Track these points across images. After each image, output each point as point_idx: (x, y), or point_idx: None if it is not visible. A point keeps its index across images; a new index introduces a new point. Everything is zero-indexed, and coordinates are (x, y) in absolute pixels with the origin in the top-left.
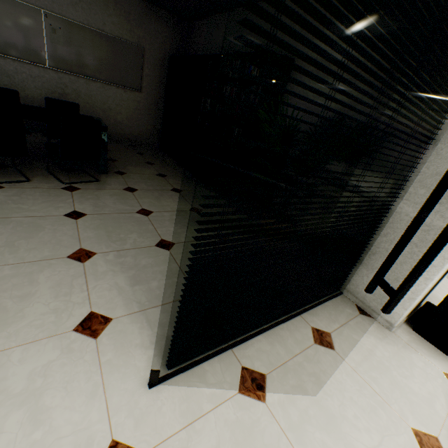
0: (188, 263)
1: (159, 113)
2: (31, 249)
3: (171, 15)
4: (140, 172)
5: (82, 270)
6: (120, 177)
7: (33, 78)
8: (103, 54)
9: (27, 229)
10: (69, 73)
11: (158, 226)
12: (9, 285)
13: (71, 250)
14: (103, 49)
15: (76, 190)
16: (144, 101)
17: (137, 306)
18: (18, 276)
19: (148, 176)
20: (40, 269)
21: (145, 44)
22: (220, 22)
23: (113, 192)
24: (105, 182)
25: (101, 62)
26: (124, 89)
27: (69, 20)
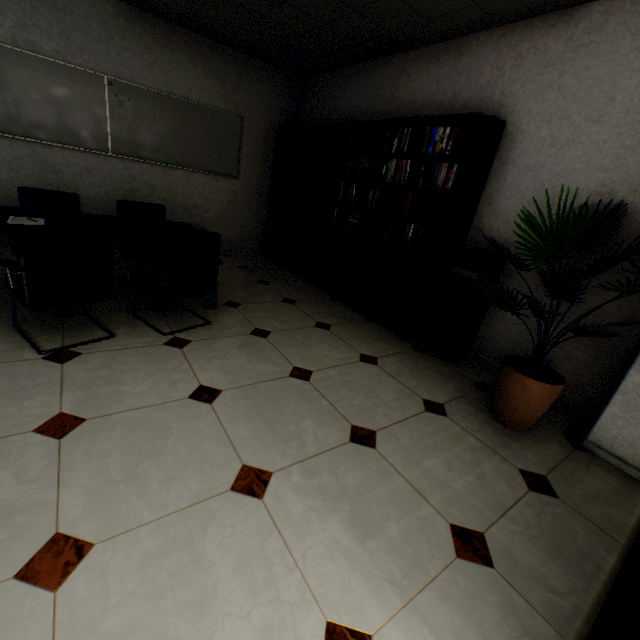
0: (417, 472)
1: (262, 205)
2: (168, 480)
3: (279, 70)
4: (258, 299)
5: (268, 517)
6: (236, 312)
7: (90, 171)
8: (187, 130)
9: (146, 437)
10: (140, 160)
11: (333, 399)
12: (164, 578)
13: (229, 471)
14: (188, 123)
15: (186, 344)
16: (242, 191)
17: (395, 593)
18: (171, 551)
19: (273, 305)
20: (201, 527)
21: (244, 112)
22: (359, 75)
23: (239, 340)
24: (219, 323)
25: (185, 142)
26: (216, 176)
27: (142, 88)
